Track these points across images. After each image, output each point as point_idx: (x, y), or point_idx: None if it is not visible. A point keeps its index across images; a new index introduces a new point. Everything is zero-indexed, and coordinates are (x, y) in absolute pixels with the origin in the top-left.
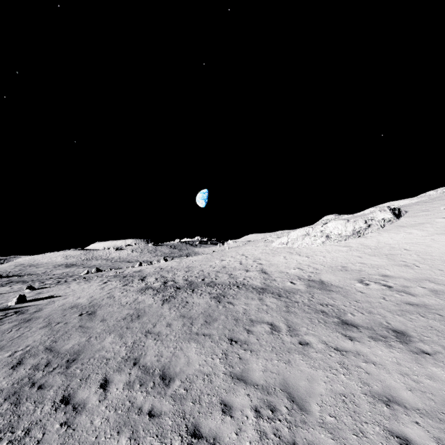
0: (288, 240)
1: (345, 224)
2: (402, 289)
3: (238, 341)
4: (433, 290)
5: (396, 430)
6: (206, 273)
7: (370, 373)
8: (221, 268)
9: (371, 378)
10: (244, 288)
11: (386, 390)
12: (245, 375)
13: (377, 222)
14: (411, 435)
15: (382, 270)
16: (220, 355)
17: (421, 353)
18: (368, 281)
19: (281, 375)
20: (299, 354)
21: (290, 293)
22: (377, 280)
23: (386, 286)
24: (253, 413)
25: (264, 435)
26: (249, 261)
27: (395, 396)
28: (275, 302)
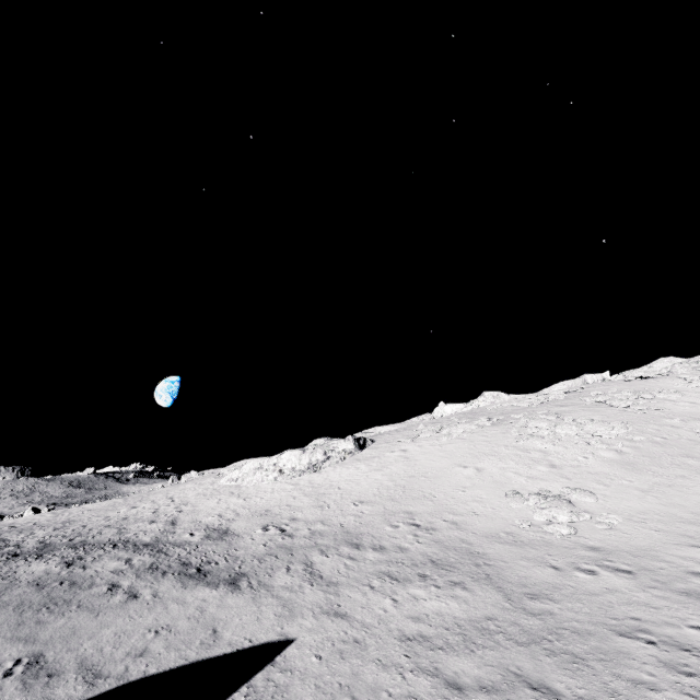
0: (239, 476)
1: (300, 456)
2: (291, 532)
3: (52, 606)
4: (314, 531)
5: (144, 646)
6: (86, 529)
7: (170, 612)
8: (120, 519)
9: (166, 616)
10: (122, 547)
11: (169, 622)
12: (32, 635)
13: (337, 453)
14: (152, 647)
15: (297, 512)
16: (14, 623)
17: (235, 589)
18: (271, 527)
19: (76, 628)
20: (116, 607)
21: (176, 546)
22: (282, 524)
23: (282, 530)
24: (13, 662)
25: (10, 675)
26: (169, 508)
27: (171, 625)
28: (145, 560)
